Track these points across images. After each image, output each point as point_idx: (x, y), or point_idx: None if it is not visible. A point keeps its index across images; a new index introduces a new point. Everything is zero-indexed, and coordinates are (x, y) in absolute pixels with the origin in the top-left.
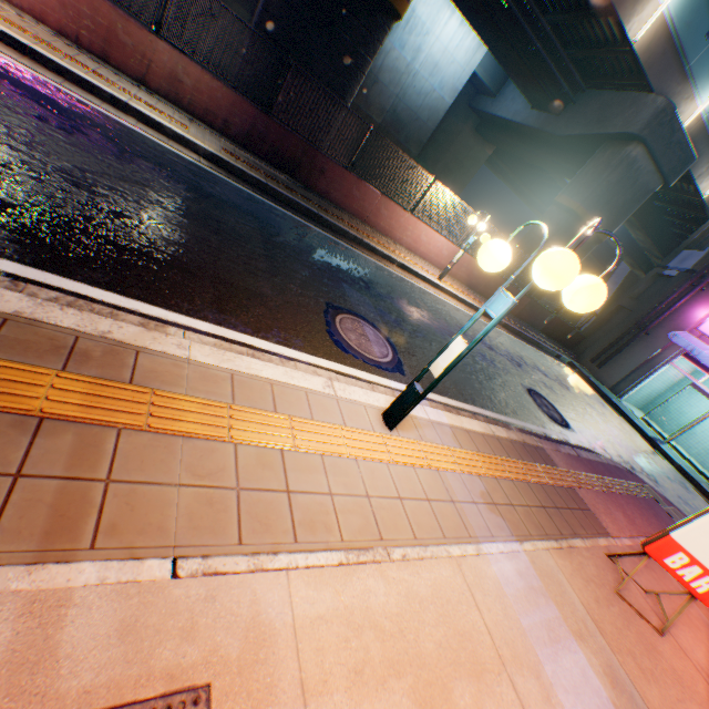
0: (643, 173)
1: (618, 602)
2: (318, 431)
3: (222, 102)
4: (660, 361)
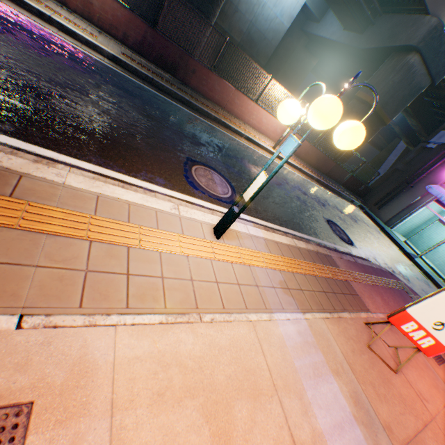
0: (417, 75)
1: (368, 352)
2: (160, 236)
3: (121, 19)
4: (419, 205)
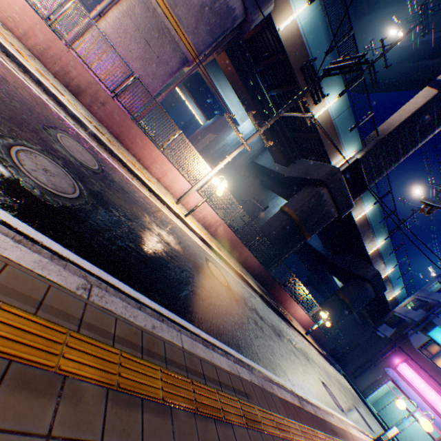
0: (369, 291)
1: None
2: None
3: (255, 265)
4: (382, 381)
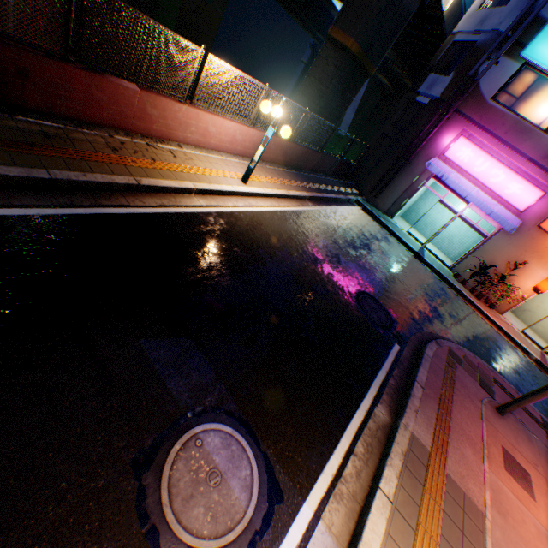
0: None
1: None
2: None
3: None
4: (419, 185)
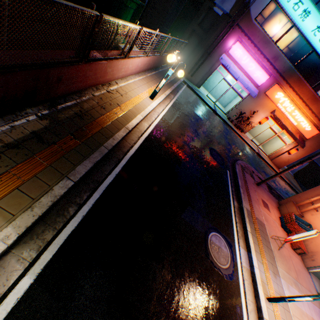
0: None
1: (279, 253)
2: None
3: None
4: (214, 69)
